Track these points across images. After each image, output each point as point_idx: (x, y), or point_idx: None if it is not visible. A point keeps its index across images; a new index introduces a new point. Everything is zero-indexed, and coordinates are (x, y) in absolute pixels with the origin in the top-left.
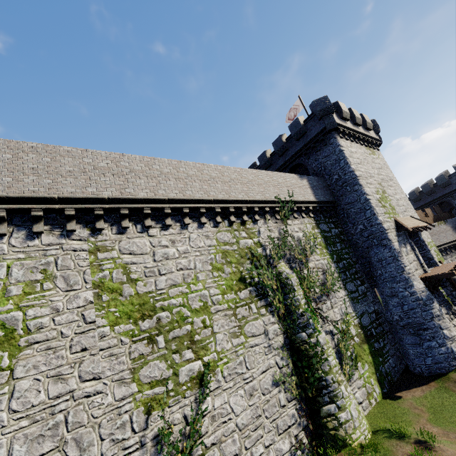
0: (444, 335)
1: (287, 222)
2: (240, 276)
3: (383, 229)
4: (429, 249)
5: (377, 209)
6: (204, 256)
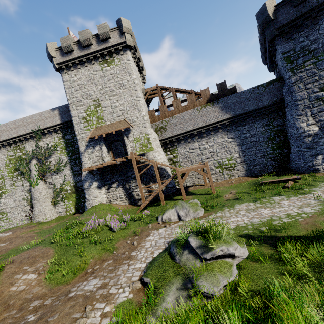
0: (86, 198)
1: (42, 140)
2: (15, 167)
3: (77, 139)
4: (126, 145)
5: (76, 127)
6: (3, 161)
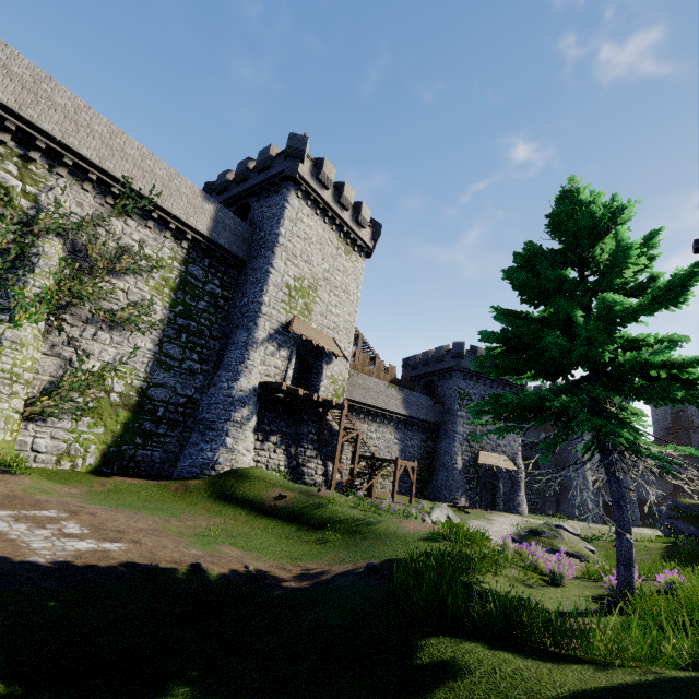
0: (224, 442)
1: (126, 220)
2: None
3: (259, 310)
4: (323, 379)
5: (271, 288)
6: None
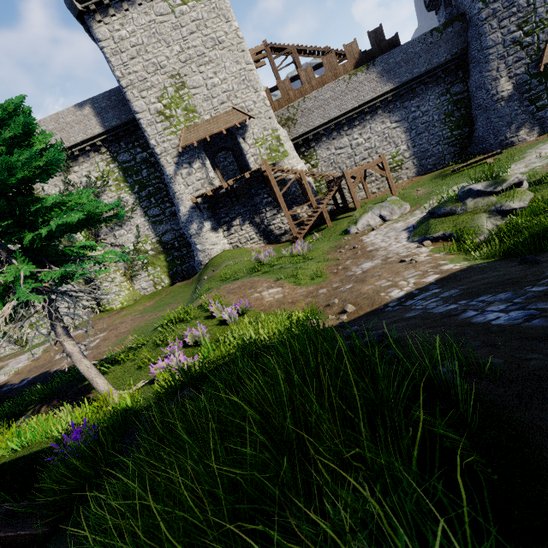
0: (197, 249)
1: (73, 170)
2: None
3: (156, 154)
4: (246, 152)
5: (149, 131)
6: None
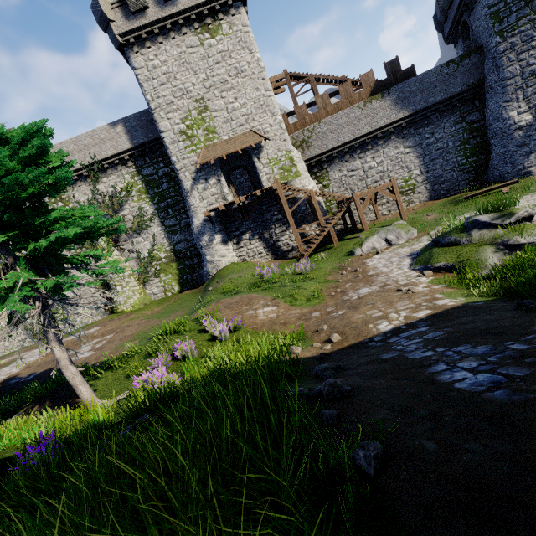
0: (206, 260)
1: (102, 181)
2: None
3: (175, 170)
4: (260, 171)
5: (171, 148)
6: None
